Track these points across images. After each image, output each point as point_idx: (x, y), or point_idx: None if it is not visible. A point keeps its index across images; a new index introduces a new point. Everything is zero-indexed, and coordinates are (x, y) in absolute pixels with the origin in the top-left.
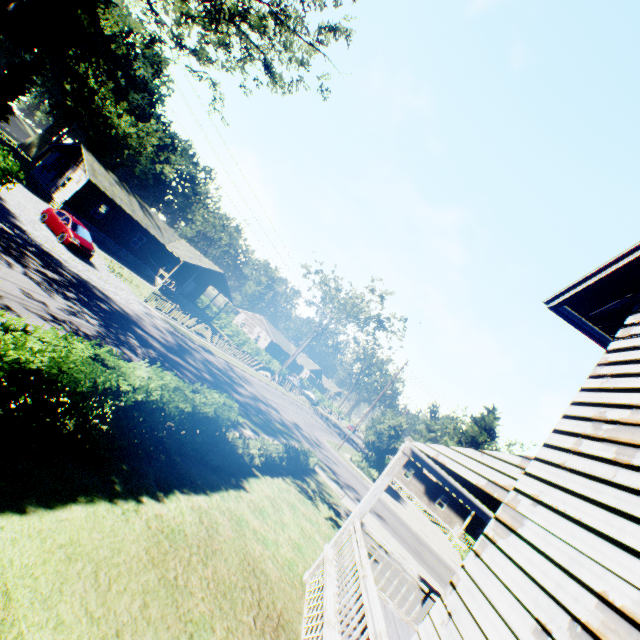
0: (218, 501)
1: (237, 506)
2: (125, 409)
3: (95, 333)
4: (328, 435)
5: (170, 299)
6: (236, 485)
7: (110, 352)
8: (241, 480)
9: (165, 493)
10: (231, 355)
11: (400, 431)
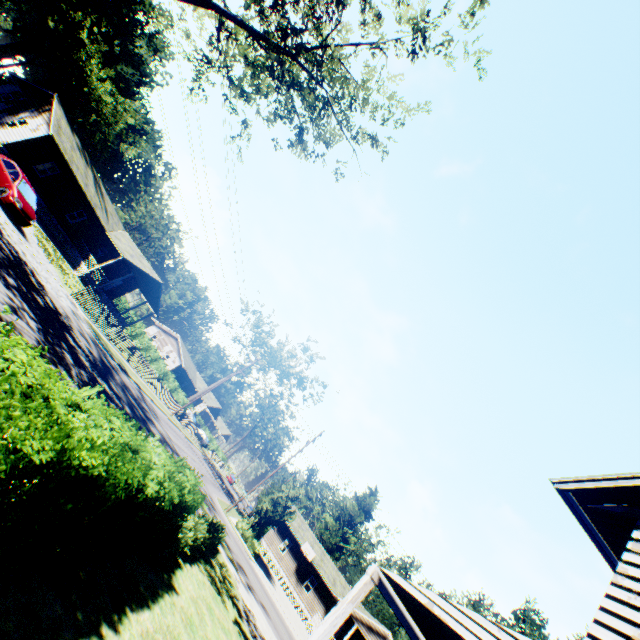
0: (160, 617)
1: (174, 621)
2: (121, 501)
3: (36, 343)
4: (217, 490)
5: (88, 291)
6: (169, 585)
7: (131, 426)
8: (171, 575)
9: (119, 615)
10: (141, 376)
11: (293, 501)
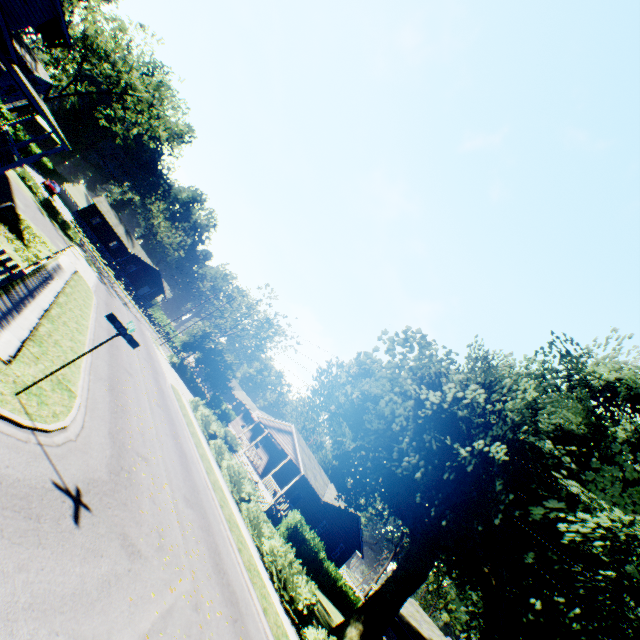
0: None
1: None
2: None
3: None
4: None
5: (117, 276)
6: None
7: None
8: None
9: None
10: (128, 294)
11: (231, 364)
